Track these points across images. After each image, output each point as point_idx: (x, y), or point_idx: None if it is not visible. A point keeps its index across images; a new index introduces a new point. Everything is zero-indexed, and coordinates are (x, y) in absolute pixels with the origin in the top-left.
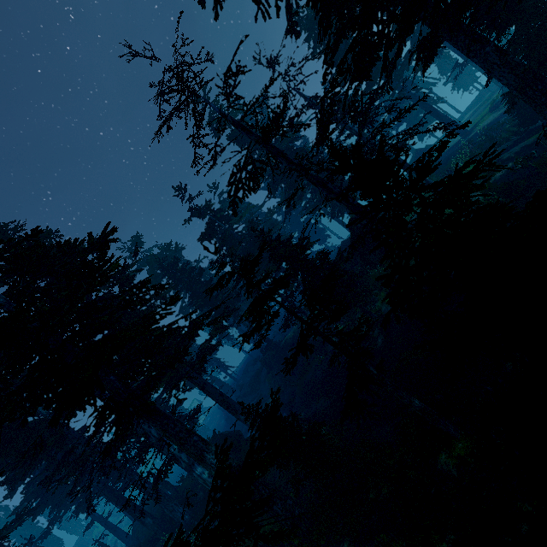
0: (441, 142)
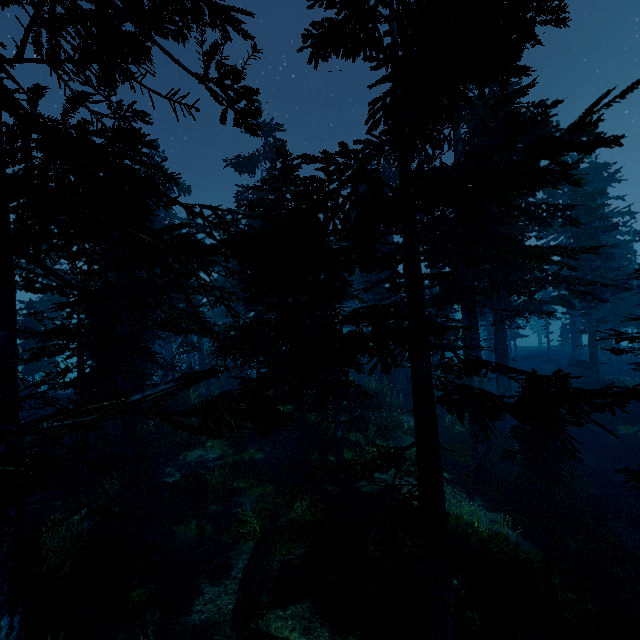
0: None
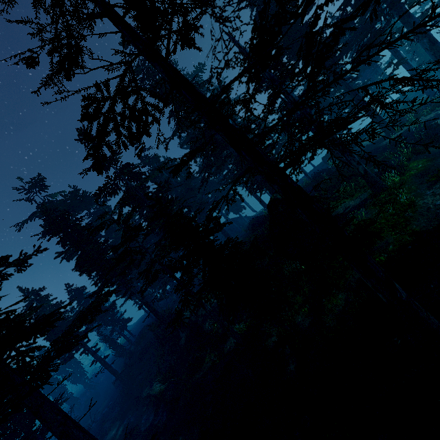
0: None
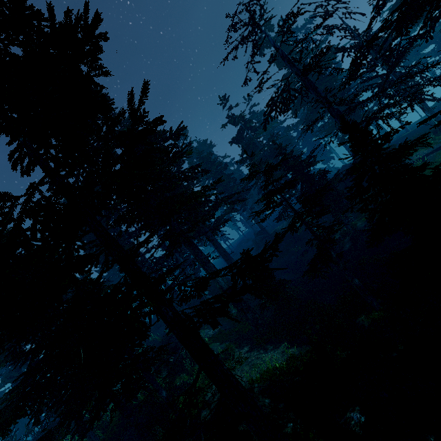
0: (396, 129)
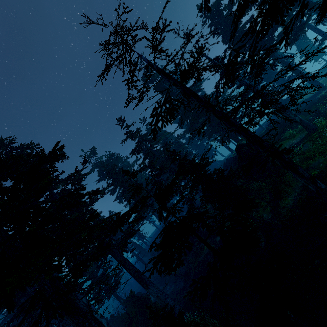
0: None
